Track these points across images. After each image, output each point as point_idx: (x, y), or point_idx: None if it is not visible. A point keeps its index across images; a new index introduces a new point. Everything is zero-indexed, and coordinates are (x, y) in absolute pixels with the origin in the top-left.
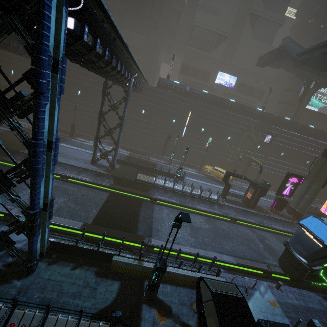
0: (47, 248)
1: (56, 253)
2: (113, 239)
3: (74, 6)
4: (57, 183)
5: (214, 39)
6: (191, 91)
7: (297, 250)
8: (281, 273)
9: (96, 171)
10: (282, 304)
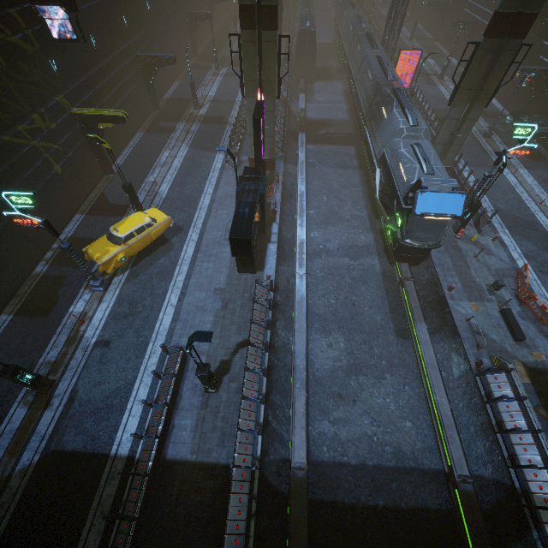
0: None
1: None
2: None
3: None
4: None
5: None
6: None
7: (420, 239)
8: (409, 267)
9: None
10: (469, 297)
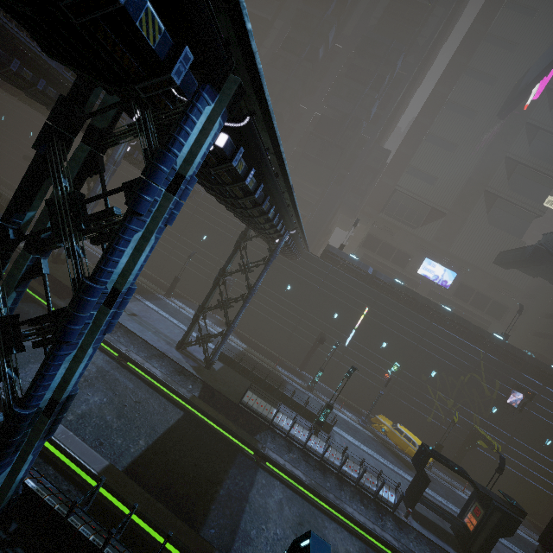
0: (10, 501)
1: (21, 521)
2: (147, 528)
3: (235, 123)
4: (108, 365)
5: (424, 213)
6: (376, 275)
7: None
8: None
9: (179, 364)
10: None
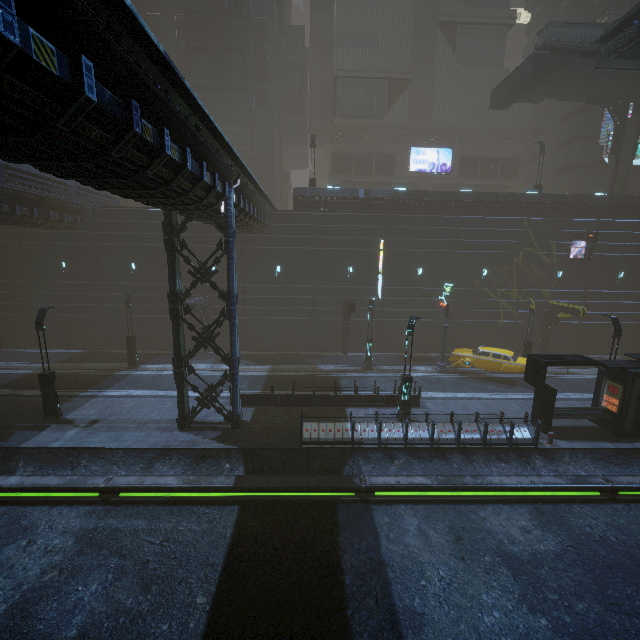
0: None
1: None
2: None
3: None
4: (91, 519)
5: (383, 91)
6: (371, 196)
7: None
8: None
9: (195, 448)
10: None
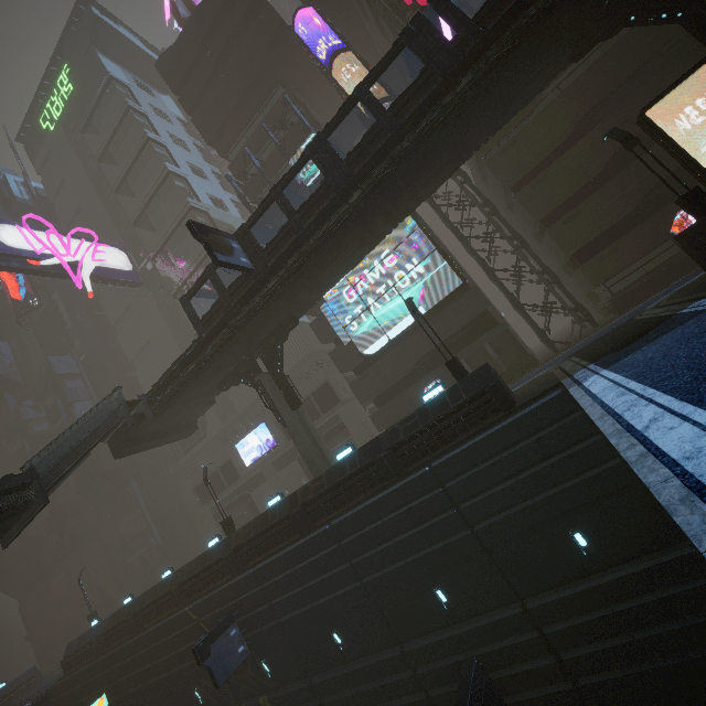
0: None
1: None
2: None
3: None
4: None
5: None
6: (95, 635)
7: None
8: None
9: None
10: None
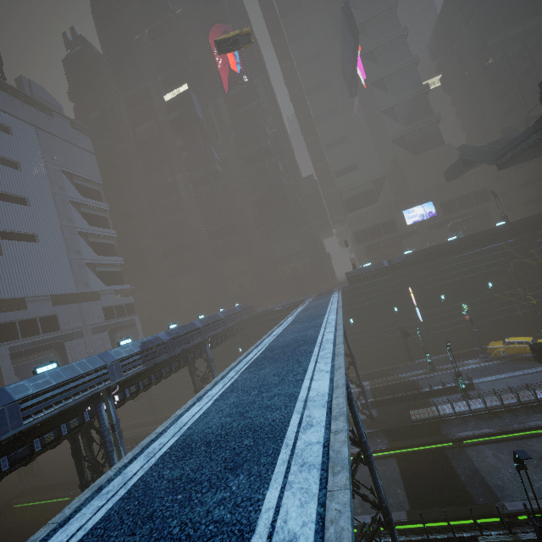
0: None
1: None
2: (454, 522)
3: None
4: None
5: (371, 188)
6: (392, 263)
7: None
8: None
9: None
10: None
